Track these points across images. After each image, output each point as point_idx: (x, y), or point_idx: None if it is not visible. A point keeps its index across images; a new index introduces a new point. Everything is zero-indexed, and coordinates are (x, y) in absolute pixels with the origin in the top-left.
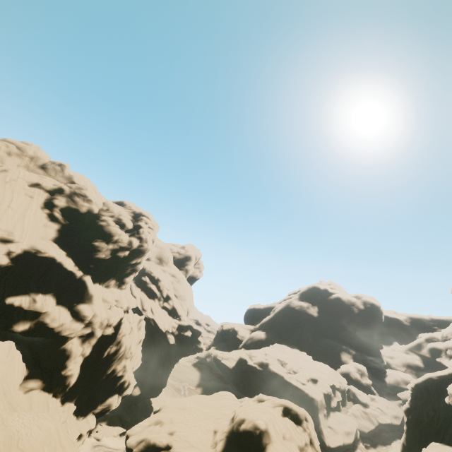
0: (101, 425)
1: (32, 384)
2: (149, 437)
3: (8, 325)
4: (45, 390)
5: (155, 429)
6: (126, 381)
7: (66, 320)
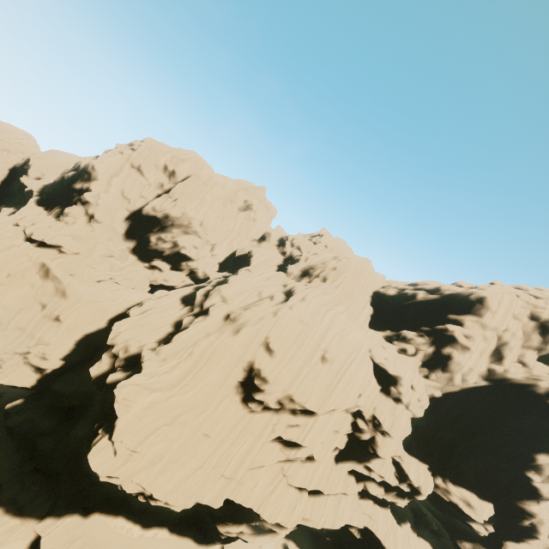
0: None
1: None
2: None
3: None
4: None
5: None
6: None
7: None
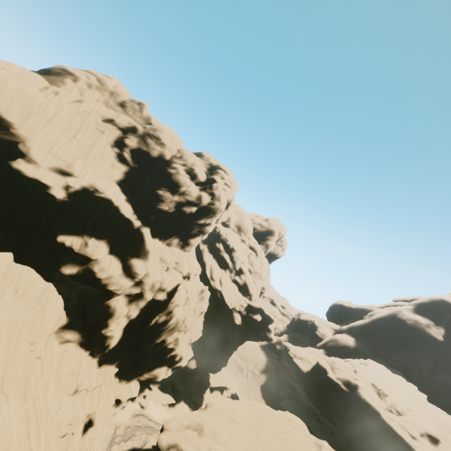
0: (151, 389)
1: (69, 336)
2: (182, 446)
3: (58, 265)
4: (83, 345)
5: (192, 436)
6: (177, 354)
7: (114, 273)
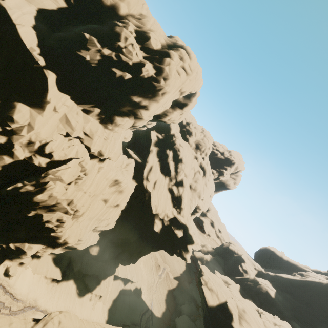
0: (39, 257)
1: None
2: None
3: None
4: None
5: None
6: (58, 237)
7: None
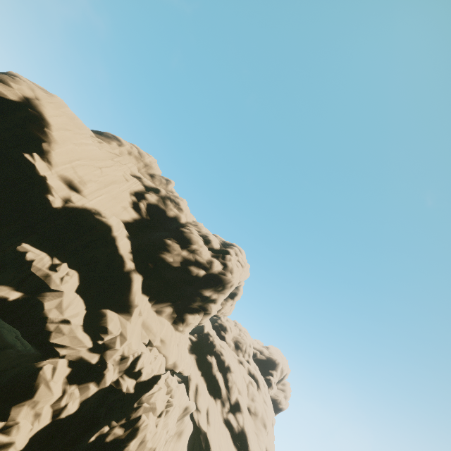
0: None
1: None
2: None
3: None
4: None
5: None
6: None
7: (70, 318)
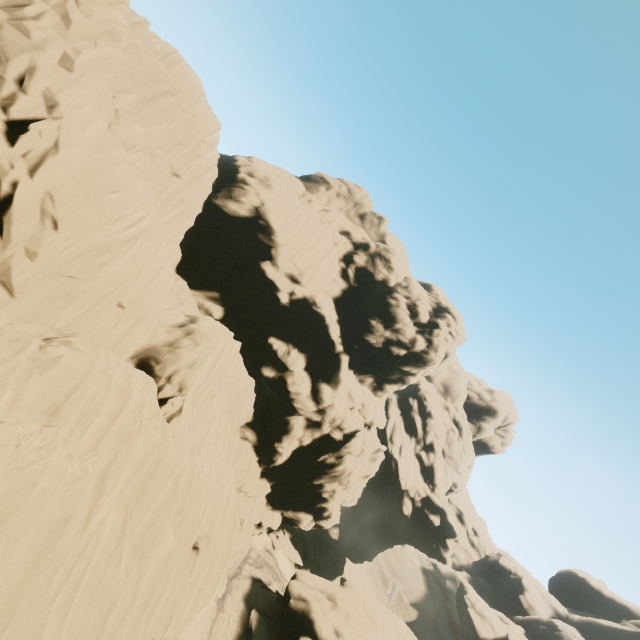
0: (284, 533)
1: (249, 434)
2: (313, 605)
3: (260, 364)
4: (255, 449)
5: (324, 602)
6: (327, 509)
7: (304, 391)
